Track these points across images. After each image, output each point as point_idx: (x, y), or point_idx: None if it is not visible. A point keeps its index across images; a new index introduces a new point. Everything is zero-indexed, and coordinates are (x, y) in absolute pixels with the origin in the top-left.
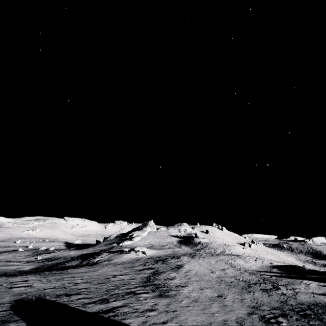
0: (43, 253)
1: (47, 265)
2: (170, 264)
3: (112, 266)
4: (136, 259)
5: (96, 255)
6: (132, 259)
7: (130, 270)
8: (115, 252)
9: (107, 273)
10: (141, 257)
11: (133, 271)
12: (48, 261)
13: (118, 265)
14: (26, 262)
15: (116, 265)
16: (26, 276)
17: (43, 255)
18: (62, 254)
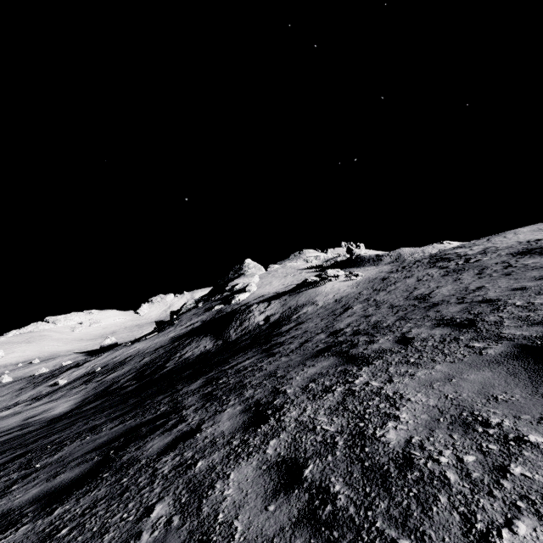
0: (63, 372)
1: (122, 379)
2: (502, 248)
3: (388, 292)
4: (366, 282)
5: (240, 315)
6: (356, 285)
7: (518, 261)
8: (278, 297)
9: (538, 267)
10: (367, 278)
11: (540, 256)
12: (101, 375)
13: (384, 289)
14: (31, 400)
15: (378, 291)
16: (309, 396)
17: (65, 374)
18: (120, 355)
